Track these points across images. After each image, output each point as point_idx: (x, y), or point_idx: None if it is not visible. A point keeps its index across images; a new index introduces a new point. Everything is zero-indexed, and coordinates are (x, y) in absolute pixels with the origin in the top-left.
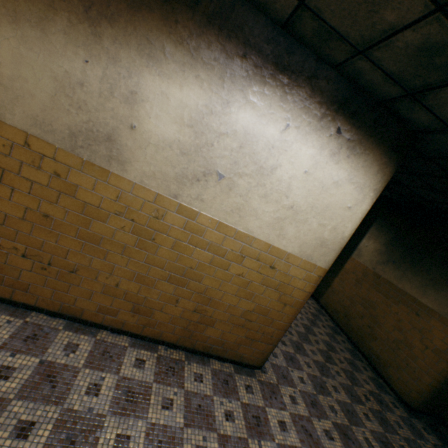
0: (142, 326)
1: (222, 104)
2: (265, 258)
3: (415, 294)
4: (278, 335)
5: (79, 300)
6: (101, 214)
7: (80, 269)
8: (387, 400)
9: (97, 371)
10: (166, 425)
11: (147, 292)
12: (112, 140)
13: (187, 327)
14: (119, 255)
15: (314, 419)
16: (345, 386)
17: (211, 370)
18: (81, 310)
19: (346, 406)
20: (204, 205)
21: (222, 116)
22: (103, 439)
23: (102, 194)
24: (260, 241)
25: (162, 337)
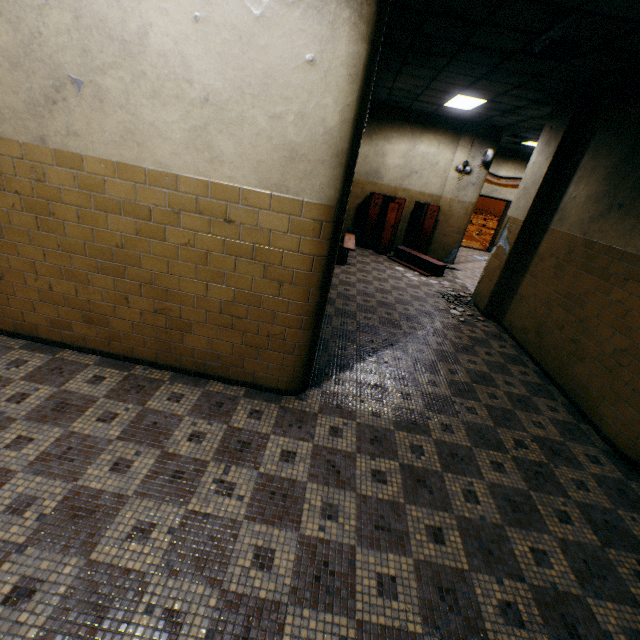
0: (107, 341)
1: None
2: (210, 208)
3: None
4: (296, 338)
5: (27, 315)
6: None
7: (5, 274)
8: (579, 452)
9: (35, 384)
10: (90, 436)
11: (87, 292)
12: None
13: (159, 338)
14: (31, 246)
15: (363, 457)
16: (475, 427)
17: (202, 392)
18: (35, 327)
19: (456, 450)
20: (83, 142)
21: None
22: None
23: None
24: (187, 179)
25: (136, 354)
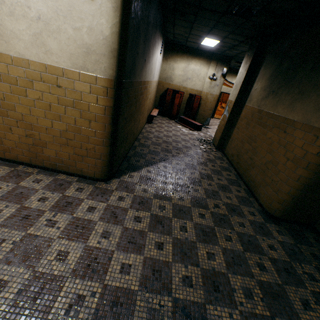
0: (3, 152)
1: None
2: (49, 79)
3: (285, 113)
4: (101, 151)
5: None
6: None
7: None
8: (245, 210)
9: None
10: None
11: None
12: None
13: (30, 150)
14: None
15: (132, 210)
16: (196, 198)
17: (53, 179)
18: None
19: (182, 208)
20: None
21: None
22: None
23: None
24: (34, 62)
25: (19, 159)
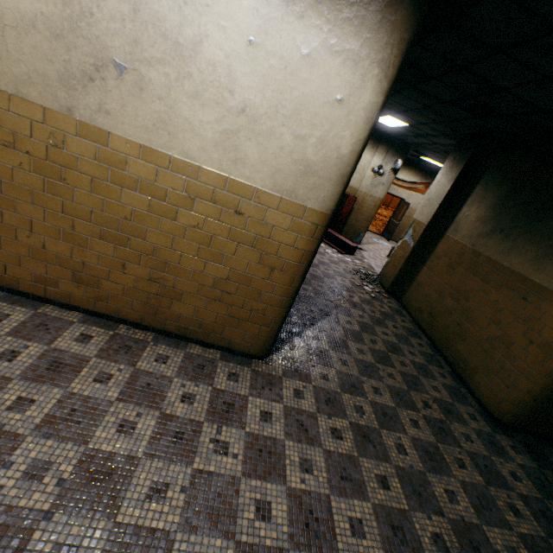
0: (93, 300)
1: None
2: (225, 199)
3: (526, 271)
4: (274, 314)
5: (9, 268)
6: None
7: None
8: (463, 411)
9: (23, 340)
10: (90, 397)
11: (83, 255)
12: None
13: (148, 302)
14: (31, 205)
15: (322, 416)
16: (395, 390)
17: (184, 354)
18: (16, 280)
19: (385, 409)
20: (113, 120)
21: None
22: None
23: None
24: (209, 172)
25: (121, 314)
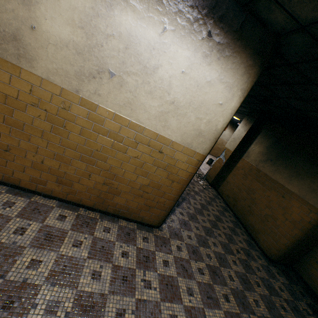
0: (66, 193)
1: (106, 7)
2: (155, 145)
3: (283, 182)
4: (169, 204)
5: (16, 173)
6: (20, 105)
7: (12, 148)
8: (254, 254)
9: (26, 220)
10: (72, 257)
11: (66, 168)
12: (17, 39)
13: (100, 196)
14: (40, 138)
15: (192, 261)
16: (223, 243)
17: (118, 226)
18: (19, 180)
19: (220, 255)
20: (101, 99)
21: (108, 19)
22: (20, 261)
23: (18, 87)
24: (149, 130)
25: (82, 202)
